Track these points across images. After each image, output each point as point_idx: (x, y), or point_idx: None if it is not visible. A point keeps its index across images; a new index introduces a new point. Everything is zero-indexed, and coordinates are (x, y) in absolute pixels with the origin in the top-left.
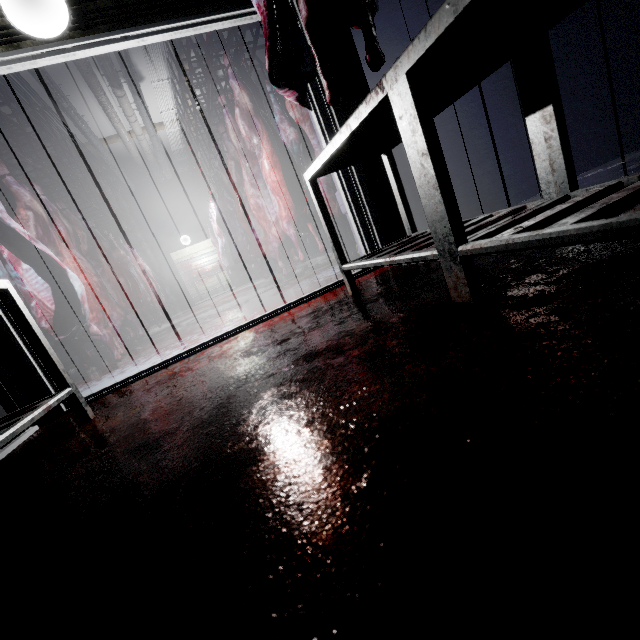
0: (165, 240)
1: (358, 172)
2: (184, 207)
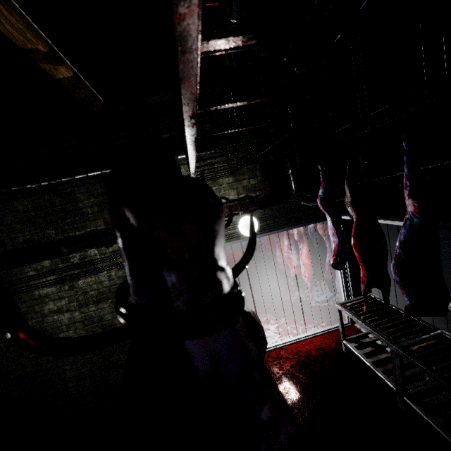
0: None
1: (352, 285)
2: None
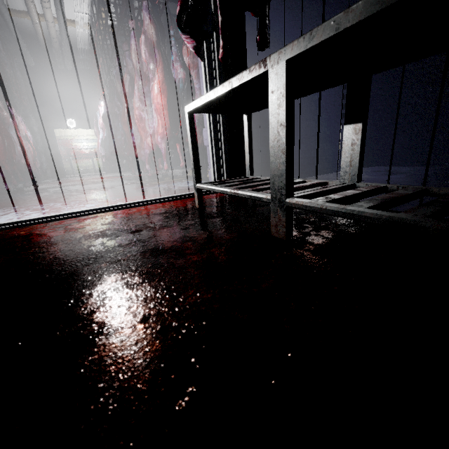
0: (52, 117)
1: (223, 120)
2: (77, 96)
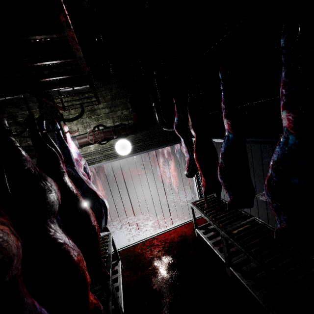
0: None
1: None
2: None
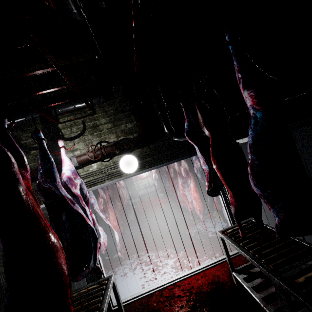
0: None
1: None
2: None
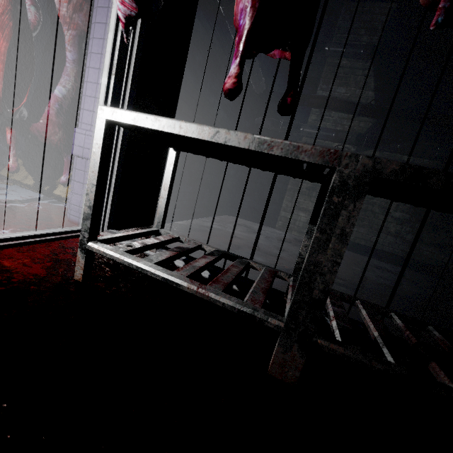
0: None
1: (125, 135)
2: None
